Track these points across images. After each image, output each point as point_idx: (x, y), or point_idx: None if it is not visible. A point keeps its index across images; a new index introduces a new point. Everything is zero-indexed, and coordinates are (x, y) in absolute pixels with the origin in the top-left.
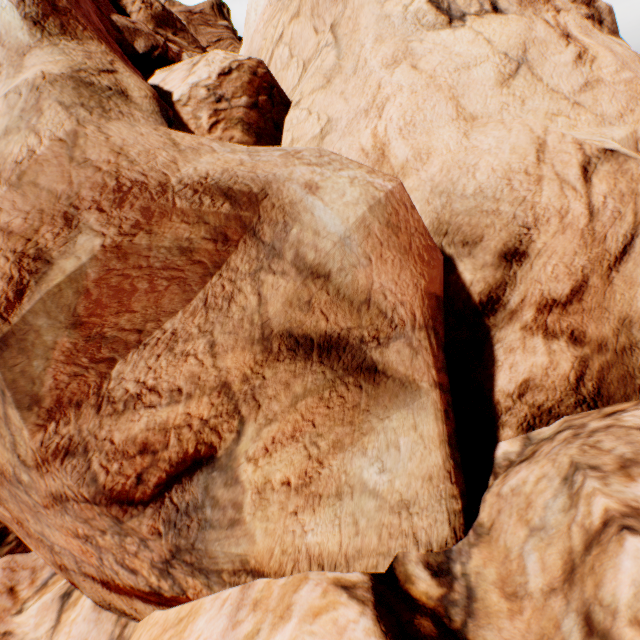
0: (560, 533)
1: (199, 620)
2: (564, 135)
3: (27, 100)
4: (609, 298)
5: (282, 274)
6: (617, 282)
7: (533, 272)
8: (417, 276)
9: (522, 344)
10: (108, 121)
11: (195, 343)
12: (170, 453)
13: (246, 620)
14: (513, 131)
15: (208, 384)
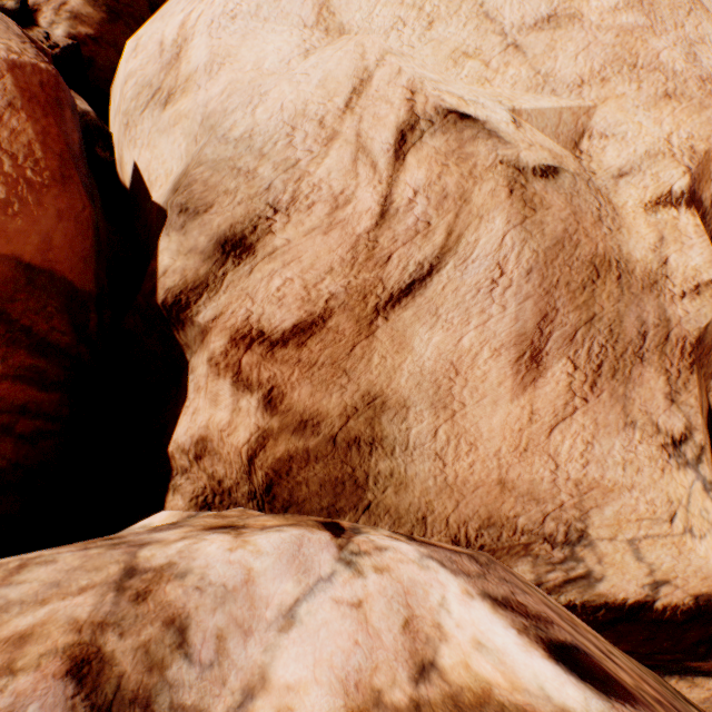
0: None
1: None
2: (401, 72)
3: None
4: (361, 357)
5: None
6: (382, 336)
7: (251, 280)
8: None
9: (206, 384)
10: None
11: None
12: None
13: None
14: (340, 51)
15: None
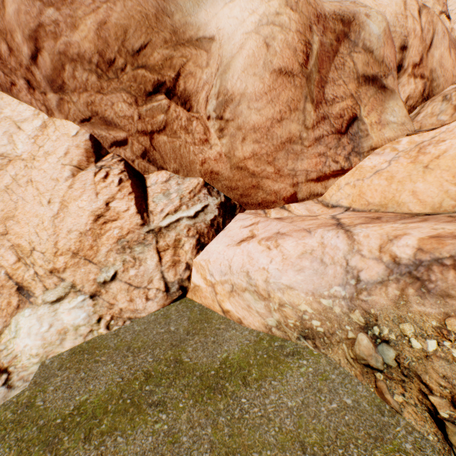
0: (448, 108)
1: (365, 164)
2: None
3: None
4: (427, 63)
5: (359, 53)
6: (429, 57)
7: (409, 54)
8: (394, 51)
9: (407, 82)
10: None
11: (339, 82)
12: (346, 118)
13: (385, 151)
14: None
15: (348, 95)
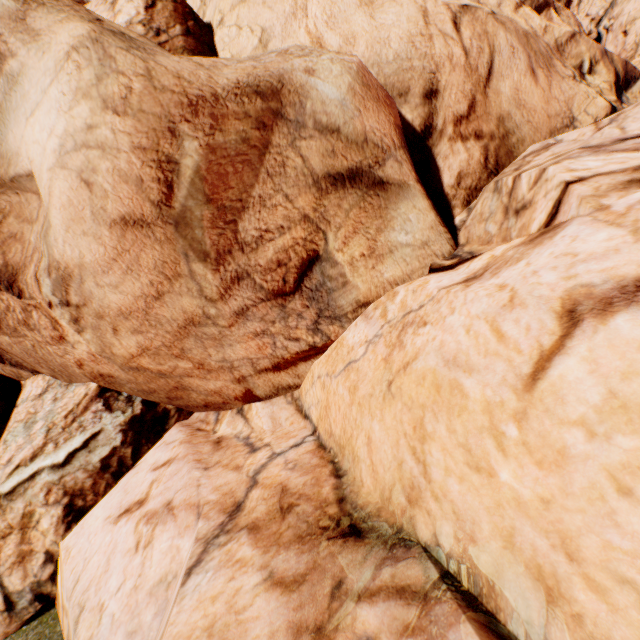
0: (498, 208)
1: (347, 337)
2: (436, 1)
3: (96, 52)
4: (489, 107)
5: (310, 138)
6: (490, 95)
7: (445, 102)
8: (388, 116)
9: (451, 151)
10: (154, 57)
11: (276, 199)
12: (294, 263)
13: (375, 313)
14: (404, 6)
15: (296, 219)
